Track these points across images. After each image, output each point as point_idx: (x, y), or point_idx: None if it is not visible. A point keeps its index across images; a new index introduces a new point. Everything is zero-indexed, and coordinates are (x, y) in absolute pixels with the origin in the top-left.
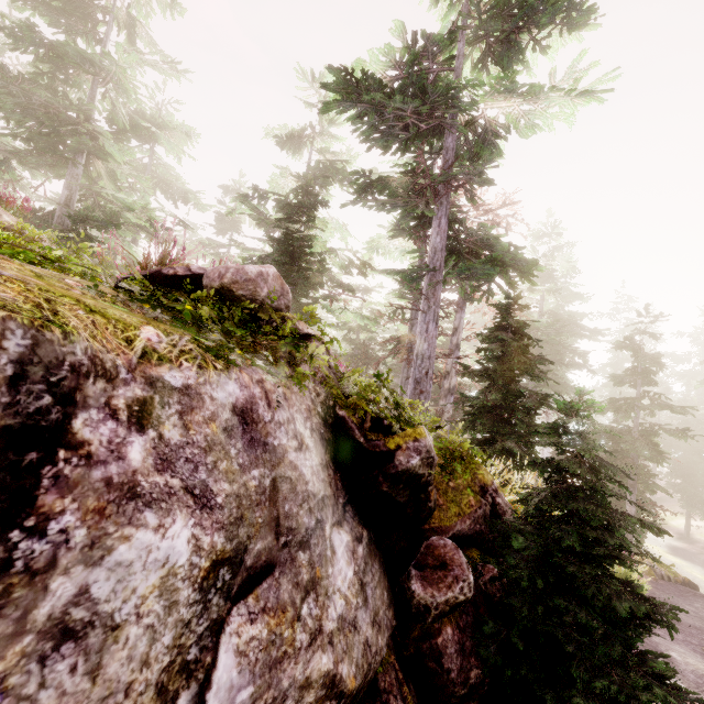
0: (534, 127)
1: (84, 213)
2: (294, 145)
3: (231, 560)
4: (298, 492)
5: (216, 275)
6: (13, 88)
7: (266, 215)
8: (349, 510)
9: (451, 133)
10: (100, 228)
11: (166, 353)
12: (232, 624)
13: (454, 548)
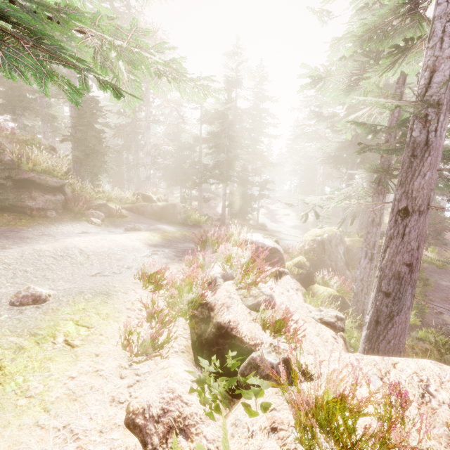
0: None
1: None
2: None
3: None
4: None
5: None
6: None
7: None
8: None
9: None
10: None
11: None
12: None
13: None
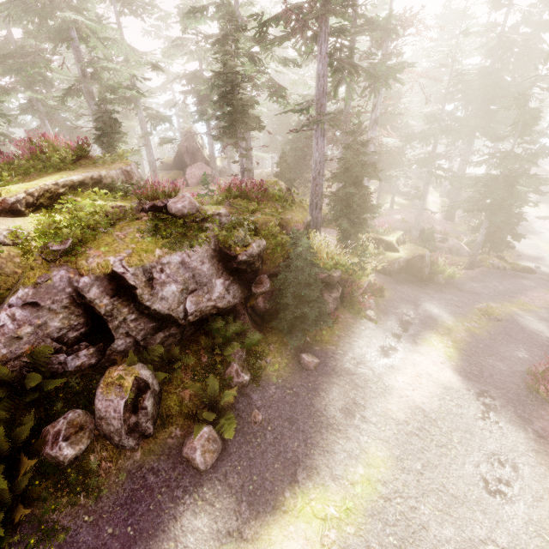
0: None
1: (100, 97)
2: None
3: (185, 290)
4: (202, 274)
5: (170, 209)
6: (15, 3)
7: (209, 35)
8: (225, 273)
9: None
10: (110, 93)
11: (162, 254)
12: (189, 299)
13: (266, 278)
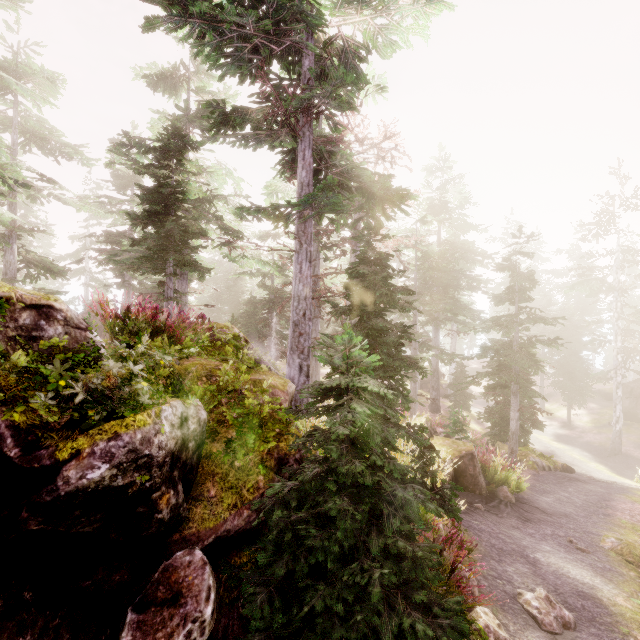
0: (392, 44)
1: None
2: (168, 86)
3: None
4: None
5: None
6: None
7: (143, 163)
8: None
9: (308, 55)
10: None
11: None
12: None
13: (201, 566)
